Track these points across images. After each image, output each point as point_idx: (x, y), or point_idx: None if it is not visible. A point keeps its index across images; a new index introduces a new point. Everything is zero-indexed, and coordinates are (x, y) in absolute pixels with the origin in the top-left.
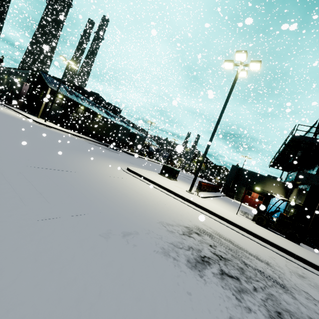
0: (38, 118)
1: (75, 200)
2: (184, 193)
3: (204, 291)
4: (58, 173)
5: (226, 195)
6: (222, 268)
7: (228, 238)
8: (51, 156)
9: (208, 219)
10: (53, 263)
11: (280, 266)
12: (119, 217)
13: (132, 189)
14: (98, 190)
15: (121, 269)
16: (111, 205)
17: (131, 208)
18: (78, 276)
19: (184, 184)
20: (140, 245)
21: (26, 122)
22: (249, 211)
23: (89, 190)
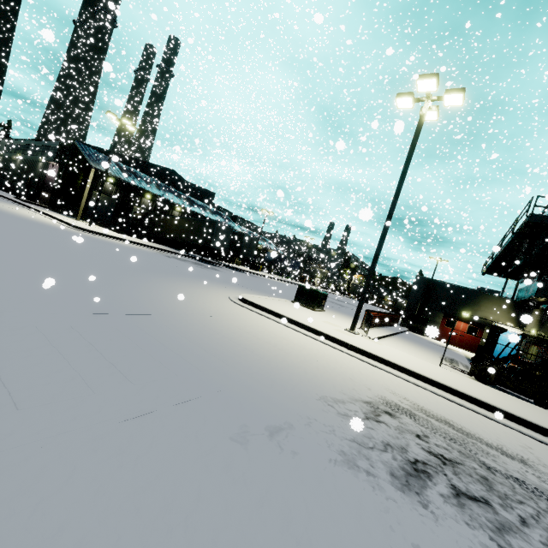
0: (77, 220)
1: (173, 372)
2: (343, 334)
3: (439, 539)
4: (132, 321)
5: (409, 329)
6: (452, 483)
7: (440, 416)
8: (113, 289)
9: (396, 381)
10: (167, 511)
11: (546, 464)
12: (253, 396)
13: (257, 336)
14: (205, 346)
15: (287, 508)
16: (233, 373)
17: (267, 374)
18: (217, 536)
19: (338, 316)
20: (303, 451)
21: (61, 230)
22: (456, 356)
23: (191, 348)
